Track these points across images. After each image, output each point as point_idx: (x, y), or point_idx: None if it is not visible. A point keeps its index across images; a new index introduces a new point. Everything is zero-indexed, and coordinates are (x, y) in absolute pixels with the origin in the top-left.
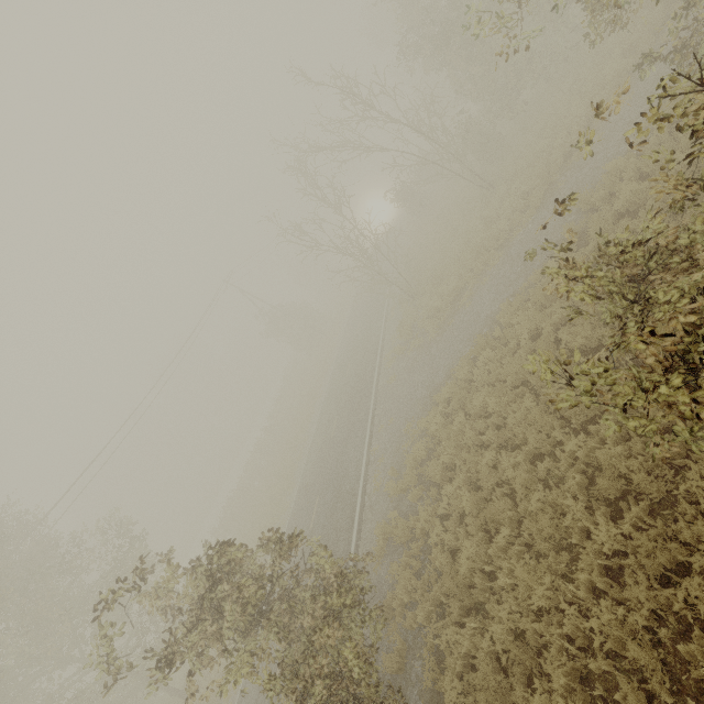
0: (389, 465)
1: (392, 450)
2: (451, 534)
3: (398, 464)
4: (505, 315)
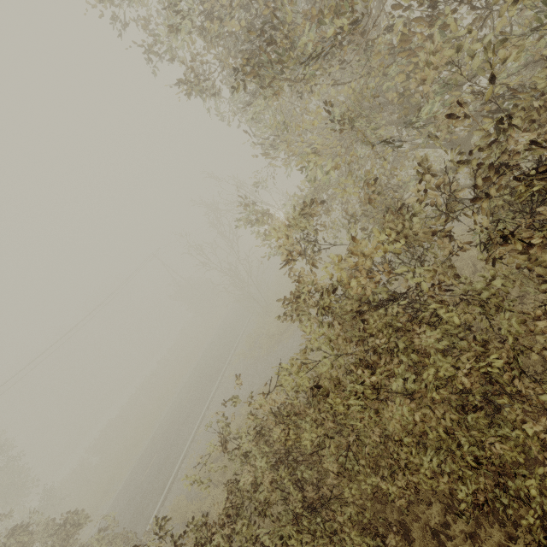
0: (201, 450)
1: (207, 438)
2: None
3: (205, 452)
4: None
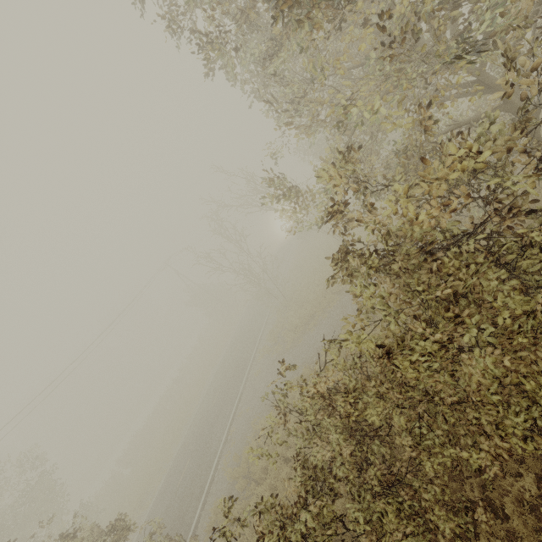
0: (236, 450)
1: (241, 436)
2: (252, 528)
3: (241, 451)
4: (323, 356)
